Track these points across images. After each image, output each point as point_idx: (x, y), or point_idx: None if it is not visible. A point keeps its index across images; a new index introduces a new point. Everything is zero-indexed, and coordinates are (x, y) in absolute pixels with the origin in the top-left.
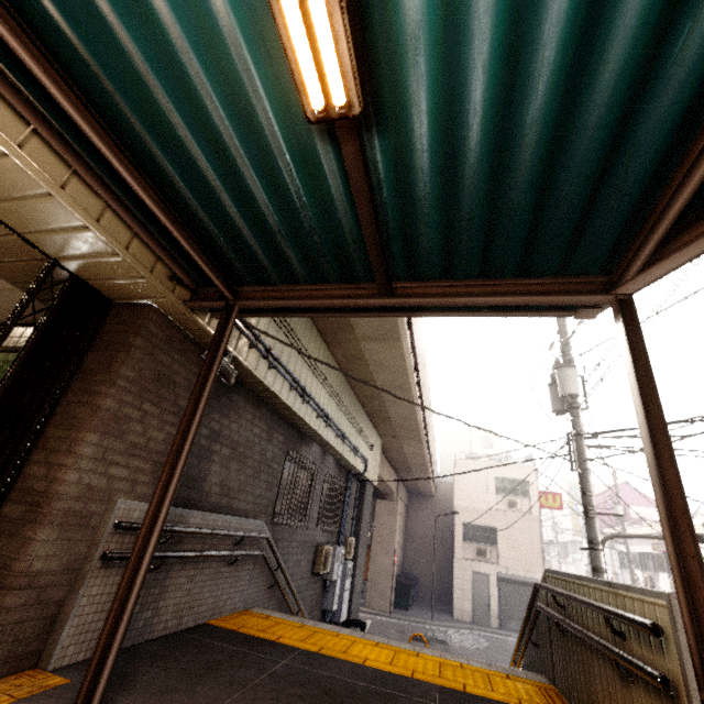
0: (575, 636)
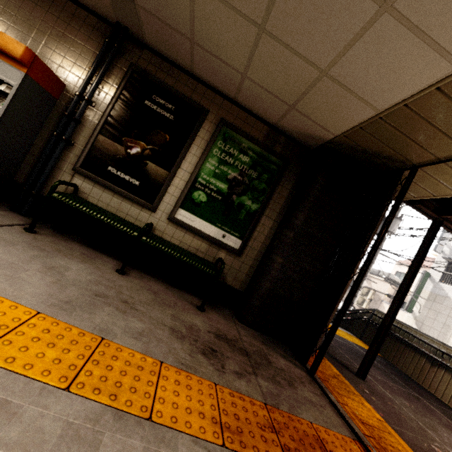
0: (396, 339)
